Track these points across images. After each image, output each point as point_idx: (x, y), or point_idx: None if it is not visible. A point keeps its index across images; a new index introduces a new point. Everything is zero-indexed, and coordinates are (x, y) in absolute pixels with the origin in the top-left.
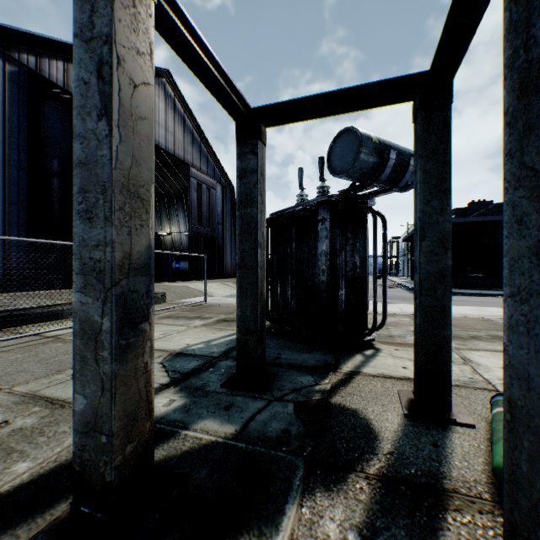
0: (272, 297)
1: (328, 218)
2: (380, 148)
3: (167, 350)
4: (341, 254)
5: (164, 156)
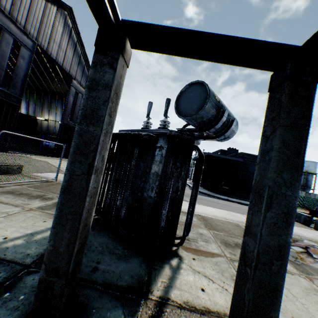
0: (105, 199)
1: (165, 147)
2: (219, 105)
3: None
4: (170, 180)
5: (56, 66)
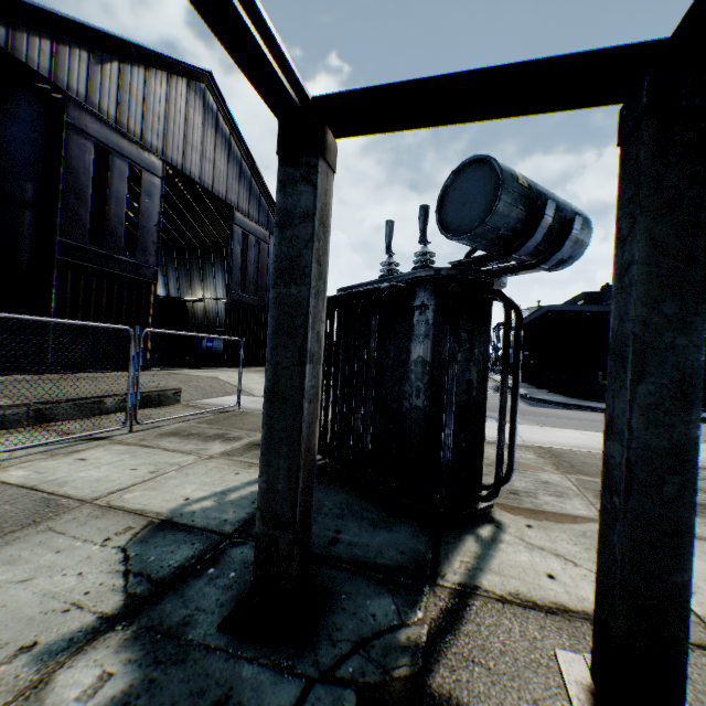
0: (332, 423)
1: (431, 304)
2: (530, 195)
3: (147, 513)
4: (451, 368)
5: (200, 193)
